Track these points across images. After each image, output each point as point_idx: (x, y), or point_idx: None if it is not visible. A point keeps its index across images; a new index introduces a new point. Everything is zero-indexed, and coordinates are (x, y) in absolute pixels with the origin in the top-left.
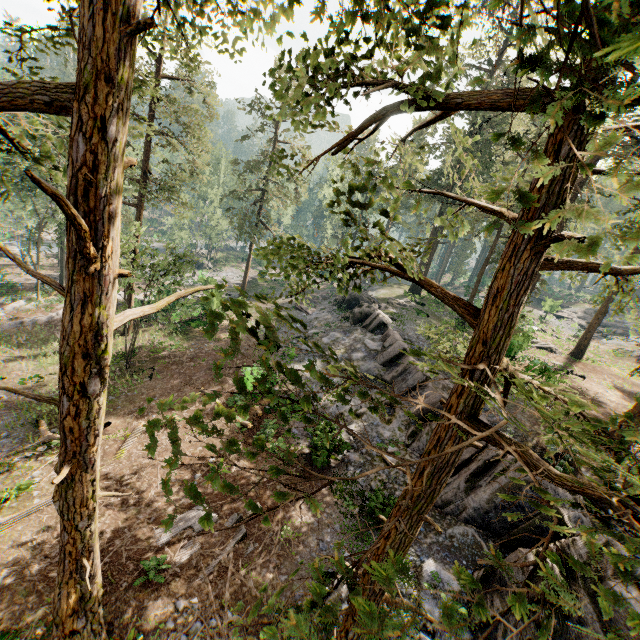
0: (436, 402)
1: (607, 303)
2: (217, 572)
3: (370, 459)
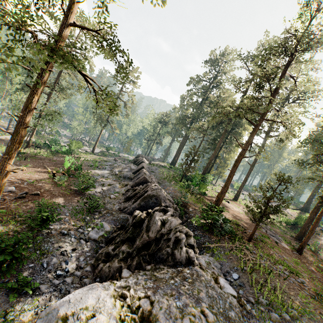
0: (141, 179)
1: (247, 176)
2: (1, 202)
3: (105, 196)
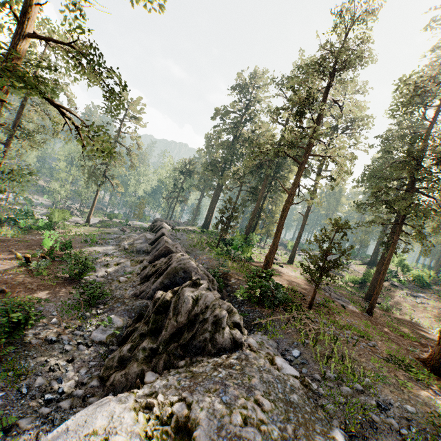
0: (162, 249)
1: (301, 230)
2: None
3: (111, 281)
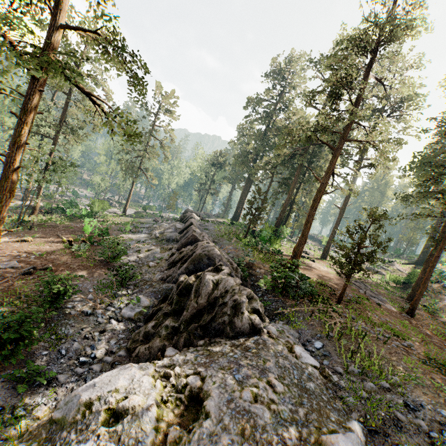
0: (189, 237)
1: (336, 224)
2: (0, 281)
3: (141, 265)
